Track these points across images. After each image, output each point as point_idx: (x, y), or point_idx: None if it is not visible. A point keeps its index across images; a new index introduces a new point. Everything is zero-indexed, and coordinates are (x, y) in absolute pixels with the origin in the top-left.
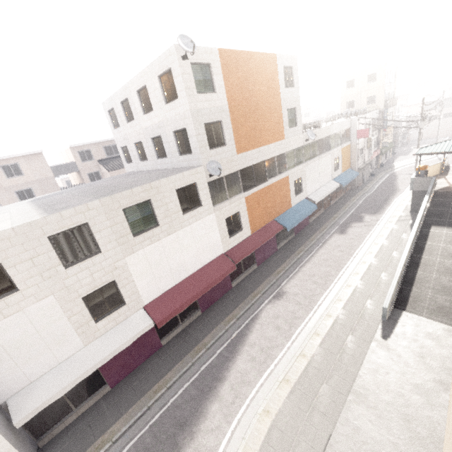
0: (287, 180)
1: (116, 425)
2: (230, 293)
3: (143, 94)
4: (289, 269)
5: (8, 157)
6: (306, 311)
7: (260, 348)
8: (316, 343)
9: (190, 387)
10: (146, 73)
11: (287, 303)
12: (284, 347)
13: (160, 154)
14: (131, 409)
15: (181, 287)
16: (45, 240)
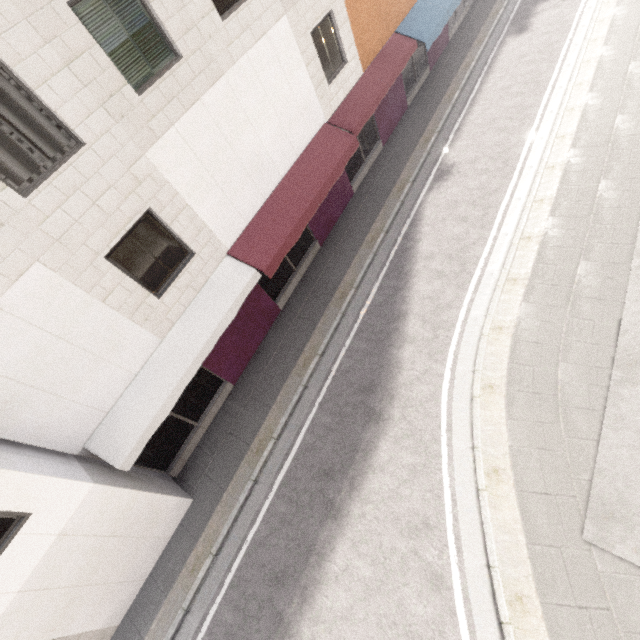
0: None
1: (268, 421)
2: (354, 202)
3: None
4: (443, 129)
5: None
6: (505, 178)
7: (445, 256)
8: (543, 214)
9: (355, 343)
10: None
11: (463, 179)
12: (487, 241)
13: None
14: (279, 397)
15: (277, 203)
16: None
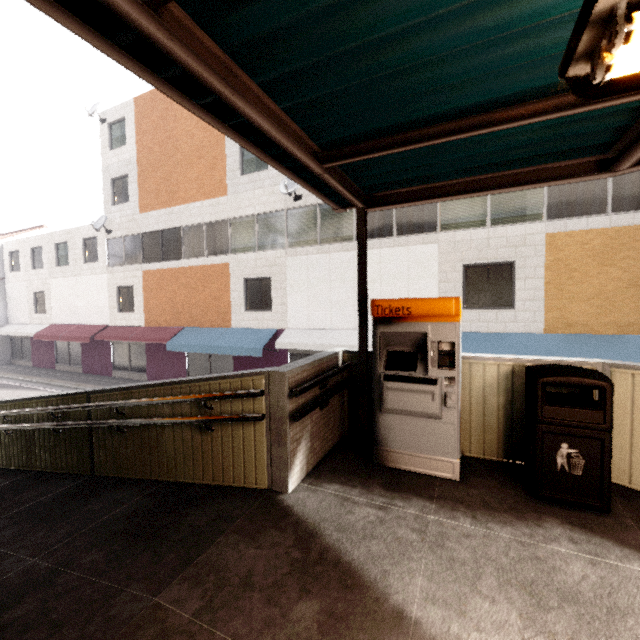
0: (225, 271)
1: None
2: (102, 377)
3: None
4: None
5: None
6: None
7: None
8: None
9: None
10: None
11: None
12: None
13: None
14: (0, 372)
15: (66, 327)
16: (30, 249)
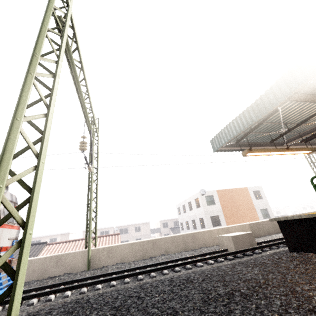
0: None
1: None
2: None
3: (190, 204)
4: None
5: (138, 223)
6: None
7: None
8: None
9: None
10: (191, 198)
11: None
12: None
13: (194, 227)
14: None
15: None
16: None
